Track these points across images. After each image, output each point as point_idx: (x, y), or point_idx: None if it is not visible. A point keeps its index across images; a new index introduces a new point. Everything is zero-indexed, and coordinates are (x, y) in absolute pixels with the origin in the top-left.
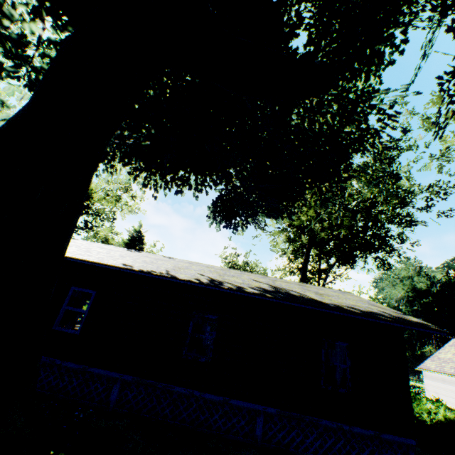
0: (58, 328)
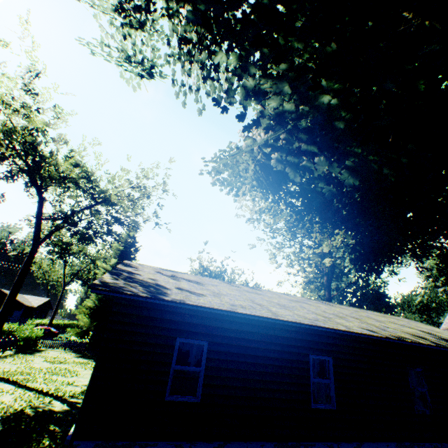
0: (315, 405)
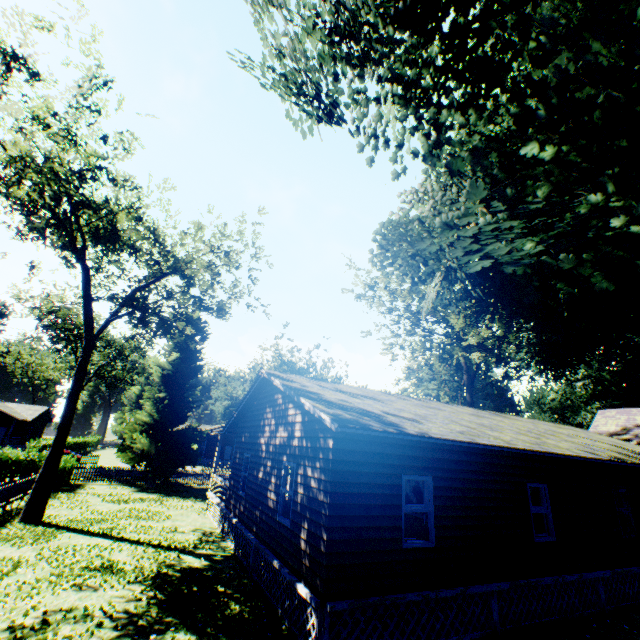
0: (536, 538)
